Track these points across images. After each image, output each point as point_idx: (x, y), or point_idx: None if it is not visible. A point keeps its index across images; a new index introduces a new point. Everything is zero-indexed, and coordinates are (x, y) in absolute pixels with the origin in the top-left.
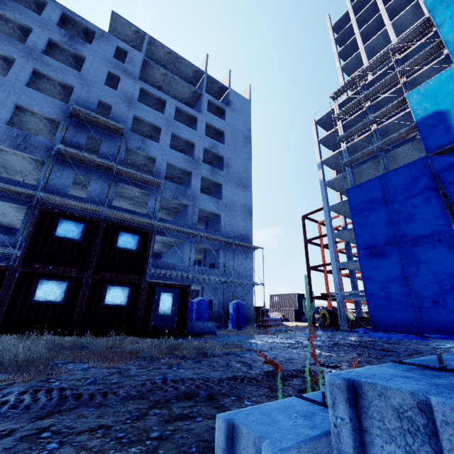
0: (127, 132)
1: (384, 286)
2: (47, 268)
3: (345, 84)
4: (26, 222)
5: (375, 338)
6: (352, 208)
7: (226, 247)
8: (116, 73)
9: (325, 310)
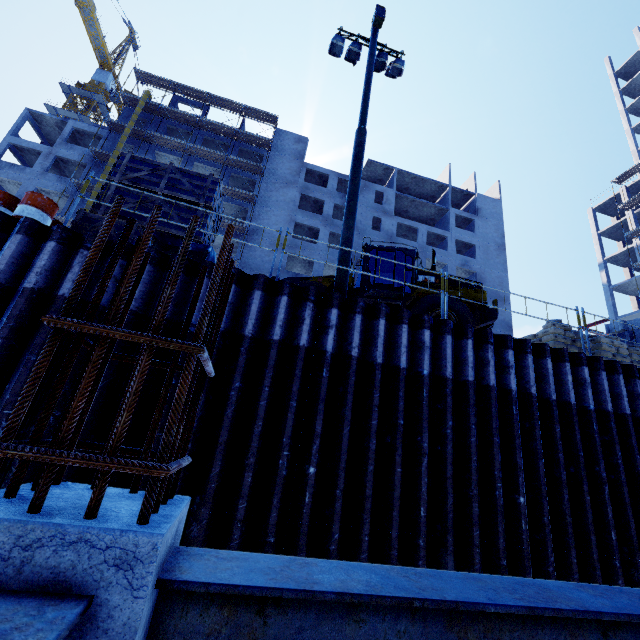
0: None
1: None
2: None
3: (633, 166)
4: None
5: None
6: None
7: None
8: (378, 216)
9: None
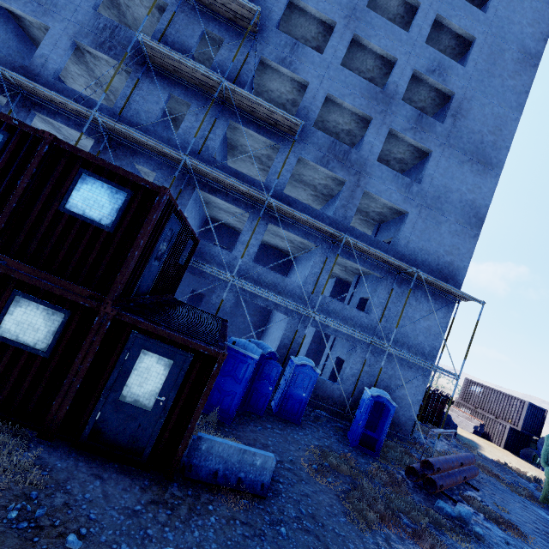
0: (269, 29)
1: None
2: None
3: None
4: None
5: None
6: None
7: (399, 277)
8: None
9: None
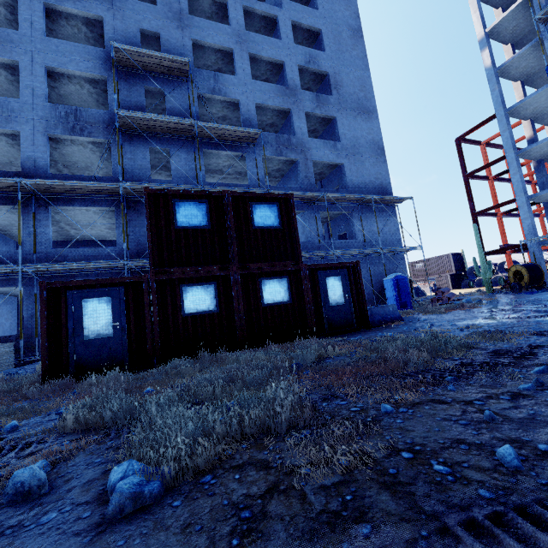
0: (191, 70)
1: None
2: (184, 271)
3: None
4: (123, 225)
5: None
6: None
7: (359, 208)
8: None
9: (519, 266)
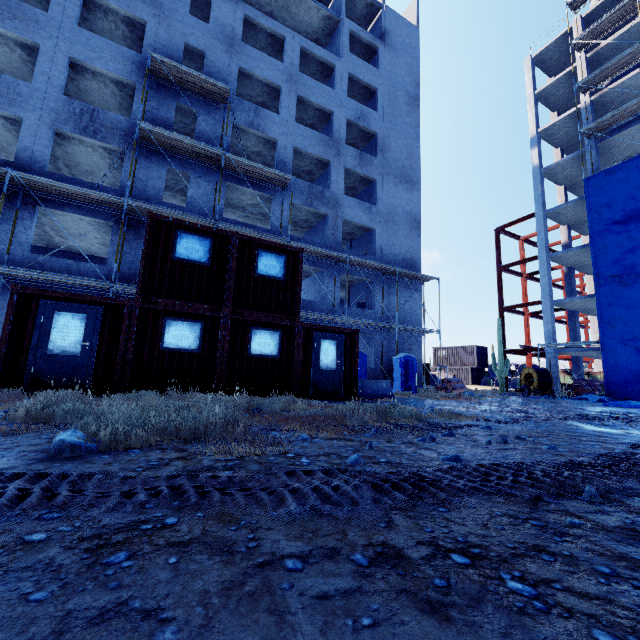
0: (231, 97)
1: (637, 335)
2: (172, 304)
3: None
4: (118, 243)
5: (629, 408)
6: (592, 210)
7: (384, 278)
8: None
9: (531, 369)
